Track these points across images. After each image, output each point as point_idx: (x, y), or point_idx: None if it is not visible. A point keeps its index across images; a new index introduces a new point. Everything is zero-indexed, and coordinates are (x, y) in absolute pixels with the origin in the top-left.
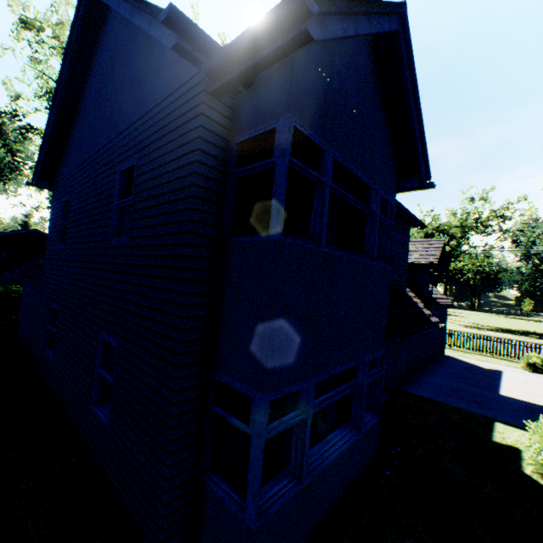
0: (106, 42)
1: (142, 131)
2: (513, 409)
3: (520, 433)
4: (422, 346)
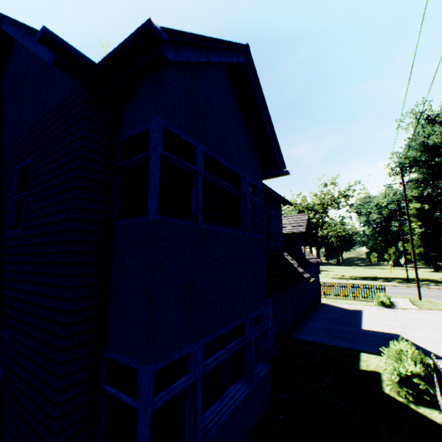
0: (11, 64)
1: (37, 133)
2: (372, 339)
3: (379, 358)
4: (303, 298)
